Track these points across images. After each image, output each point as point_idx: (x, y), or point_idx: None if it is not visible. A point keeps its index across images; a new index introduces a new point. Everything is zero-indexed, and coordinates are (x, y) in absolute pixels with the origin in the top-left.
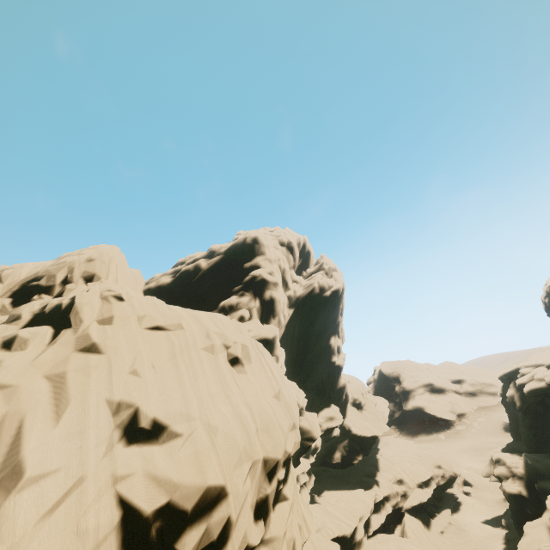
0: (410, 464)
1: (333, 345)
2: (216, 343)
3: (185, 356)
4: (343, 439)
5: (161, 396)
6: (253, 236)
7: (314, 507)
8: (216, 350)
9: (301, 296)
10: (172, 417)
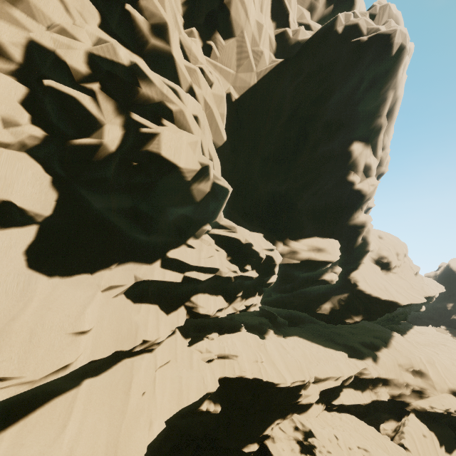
0: (449, 361)
1: (357, 157)
2: None
3: None
4: (342, 292)
5: None
6: None
7: (248, 336)
8: None
9: (304, 43)
10: None
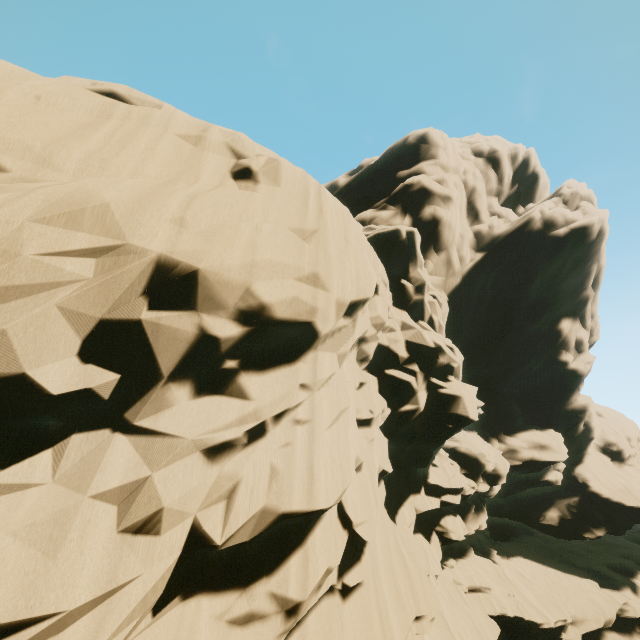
0: None
1: (567, 334)
2: (209, 136)
3: (128, 124)
4: (568, 494)
5: (7, 117)
6: (419, 133)
7: (482, 561)
8: (206, 144)
9: (502, 235)
10: (3, 142)
